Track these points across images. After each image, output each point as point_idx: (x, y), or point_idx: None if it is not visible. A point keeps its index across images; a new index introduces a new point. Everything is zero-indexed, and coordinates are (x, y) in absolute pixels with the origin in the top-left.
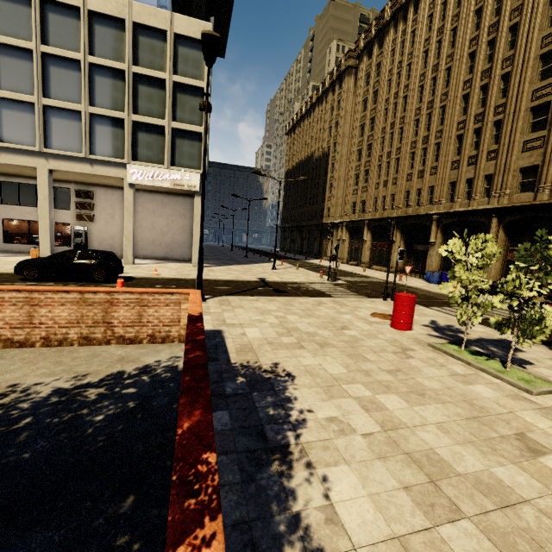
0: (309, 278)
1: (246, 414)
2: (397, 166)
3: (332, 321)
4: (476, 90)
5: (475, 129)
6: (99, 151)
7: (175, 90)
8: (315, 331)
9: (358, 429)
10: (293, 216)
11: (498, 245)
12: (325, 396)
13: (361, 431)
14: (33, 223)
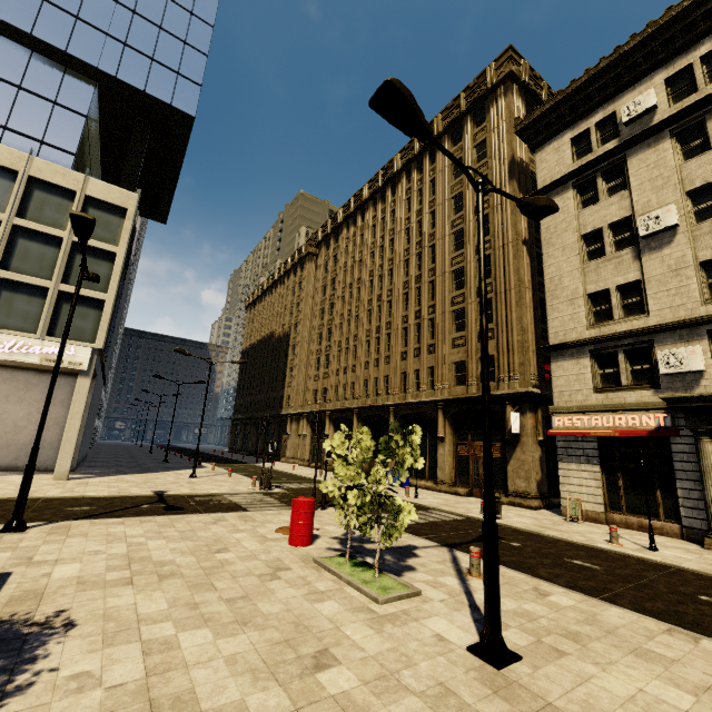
0: (236, 487)
1: None
2: (355, 353)
3: (213, 542)
4: (413, 291)
5: (416, 324)
6: None
7: (75, 250)
8: (172, 559)
9: (108, 682)
10: (248, 404)
11: (448, 438)
12: (100, 645)
13: (111, 683)
14: None
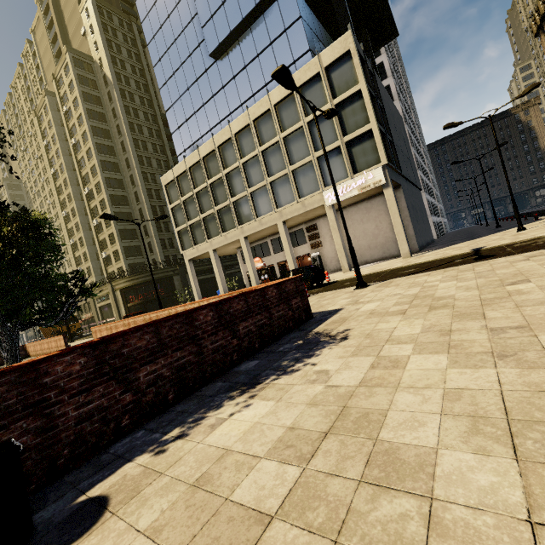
0: None
1: (267, 363)
2: None
3: (509, 277)
4: None
5: None
6: (304, 193)
7: (339, 110)
8: (452, 294)
9: (331, 381)
10: None
11: None
12: (348, 354)
13: (332, 383)
14: (302, 261)
